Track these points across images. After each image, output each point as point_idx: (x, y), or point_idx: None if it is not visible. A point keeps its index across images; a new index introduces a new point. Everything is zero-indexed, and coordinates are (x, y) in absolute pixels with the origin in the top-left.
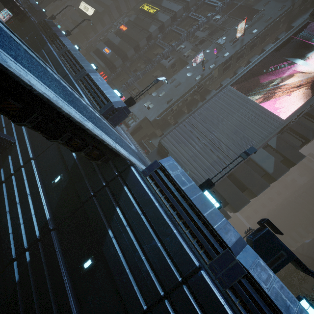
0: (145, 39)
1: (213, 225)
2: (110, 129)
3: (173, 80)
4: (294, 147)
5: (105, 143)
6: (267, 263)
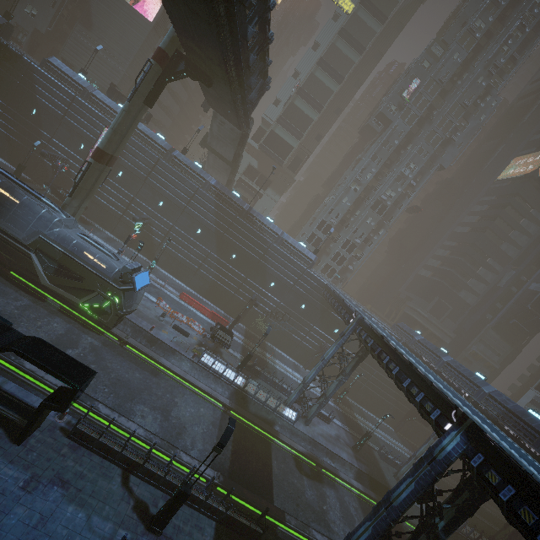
0: None
1: (79, 82)
2: (7, 42)
3: None
4: None
5: (11, 47)
6: (113, 100)
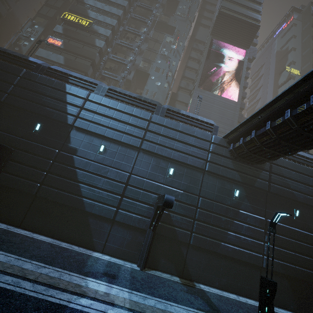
0: (98, 55)
1: None
2: None
3: (146, 91)
4: (241, 115)
5: None
6: None
